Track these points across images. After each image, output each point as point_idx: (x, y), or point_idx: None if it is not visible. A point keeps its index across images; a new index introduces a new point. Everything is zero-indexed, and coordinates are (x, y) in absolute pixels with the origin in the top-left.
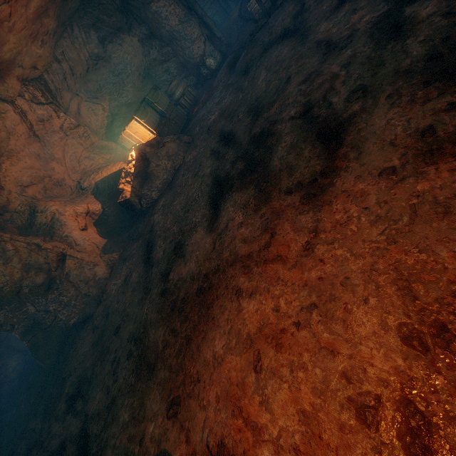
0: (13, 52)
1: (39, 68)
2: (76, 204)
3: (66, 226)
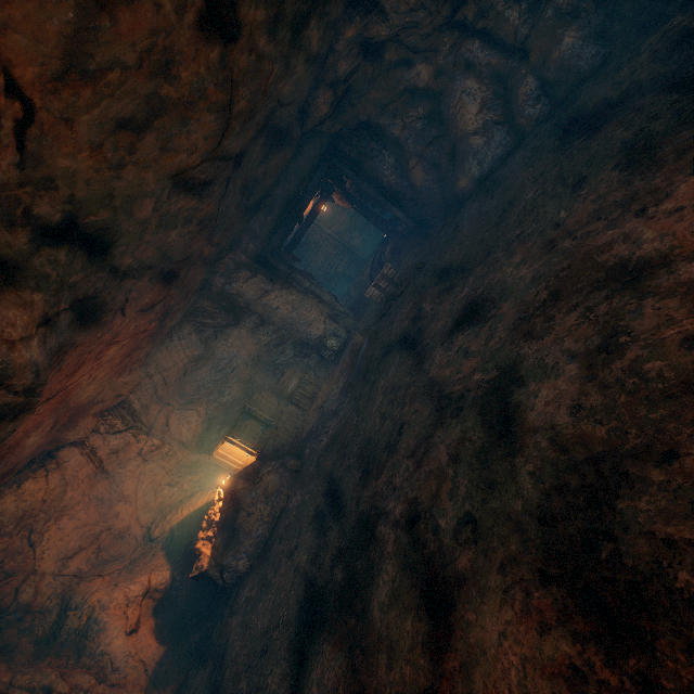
0: (93, 395)
1: (124, 393)
2: (134, 576)
3: (106, 631)
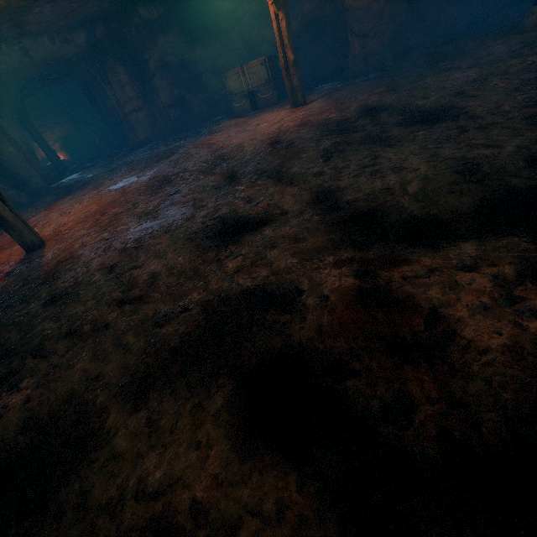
0: None
1: None
2: None
3: None
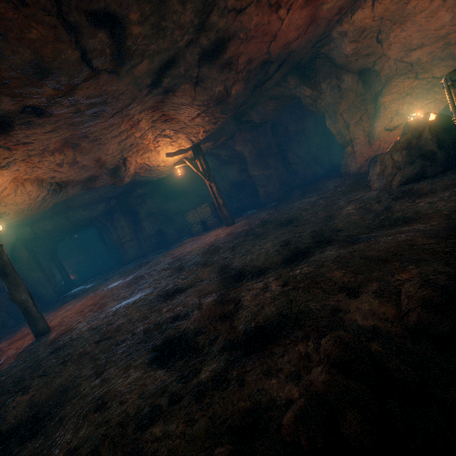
0: None
1: None
2: (421, 96)
3: (378, 120)
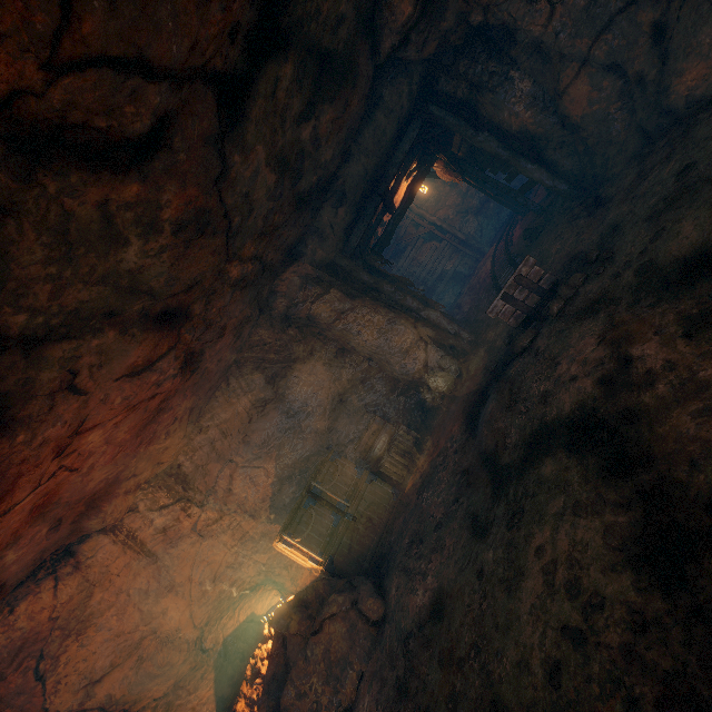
0: (110, 477)
1: (166, 460)
2: None
3: None
